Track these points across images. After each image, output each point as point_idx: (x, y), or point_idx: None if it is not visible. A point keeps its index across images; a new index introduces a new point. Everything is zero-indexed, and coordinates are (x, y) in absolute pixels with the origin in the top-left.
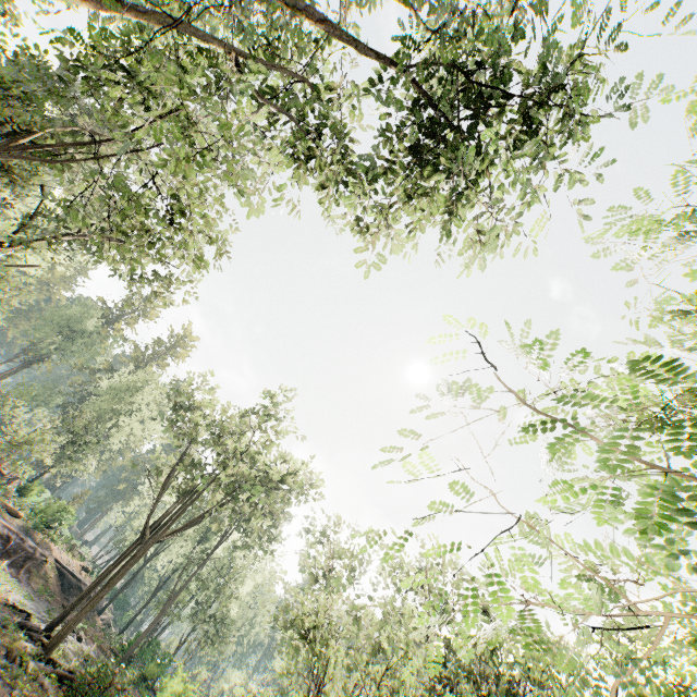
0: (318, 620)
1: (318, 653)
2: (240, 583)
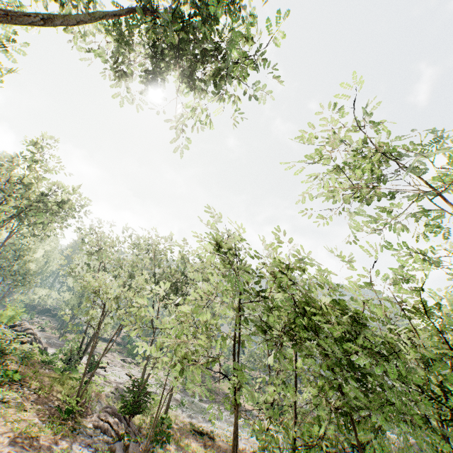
0: (100, 285)
1: (102, 298)
2: (33, 253)
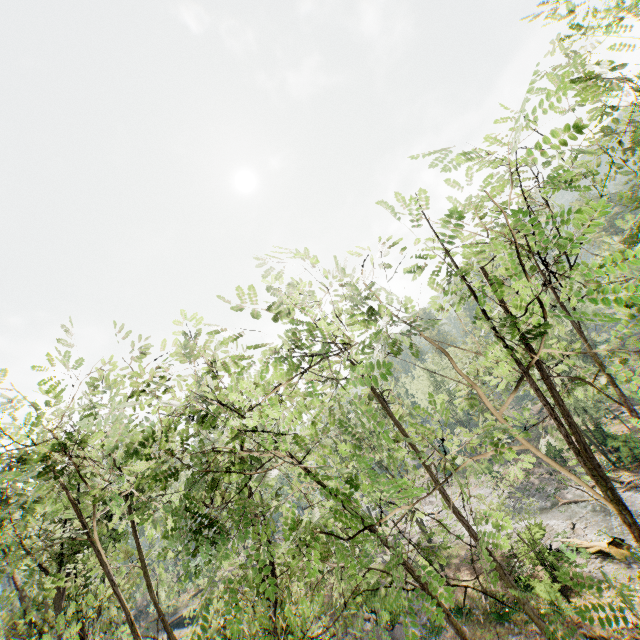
0: None
1: None
2: None
